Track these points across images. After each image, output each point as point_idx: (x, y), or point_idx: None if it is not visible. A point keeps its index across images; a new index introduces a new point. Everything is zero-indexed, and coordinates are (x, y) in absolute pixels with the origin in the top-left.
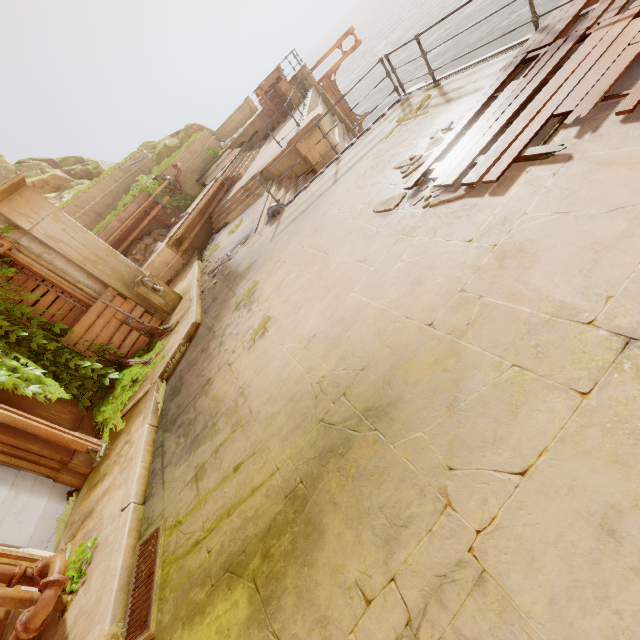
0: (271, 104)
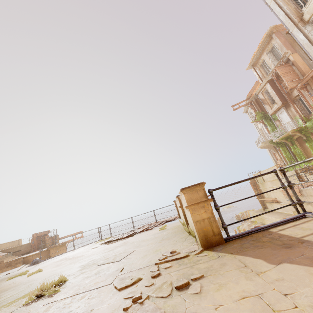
0: (36, 242)
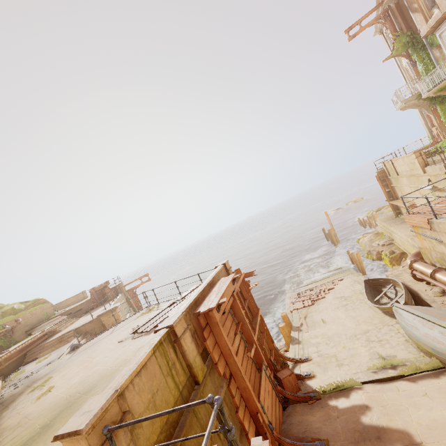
0: (97, 296)
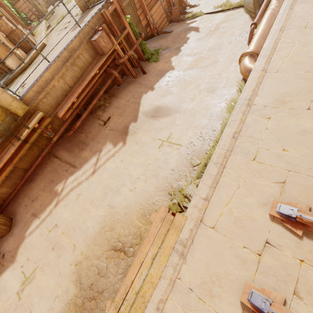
0: None
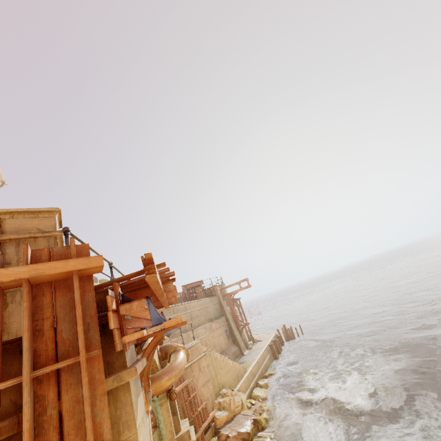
0: (188, 295)
